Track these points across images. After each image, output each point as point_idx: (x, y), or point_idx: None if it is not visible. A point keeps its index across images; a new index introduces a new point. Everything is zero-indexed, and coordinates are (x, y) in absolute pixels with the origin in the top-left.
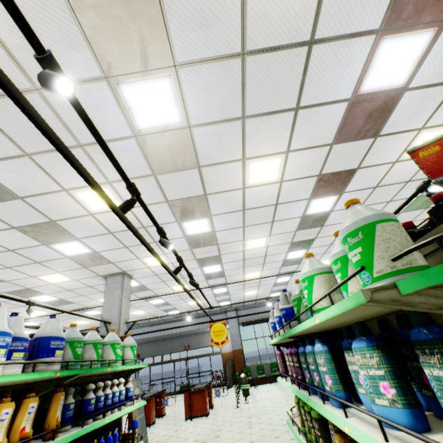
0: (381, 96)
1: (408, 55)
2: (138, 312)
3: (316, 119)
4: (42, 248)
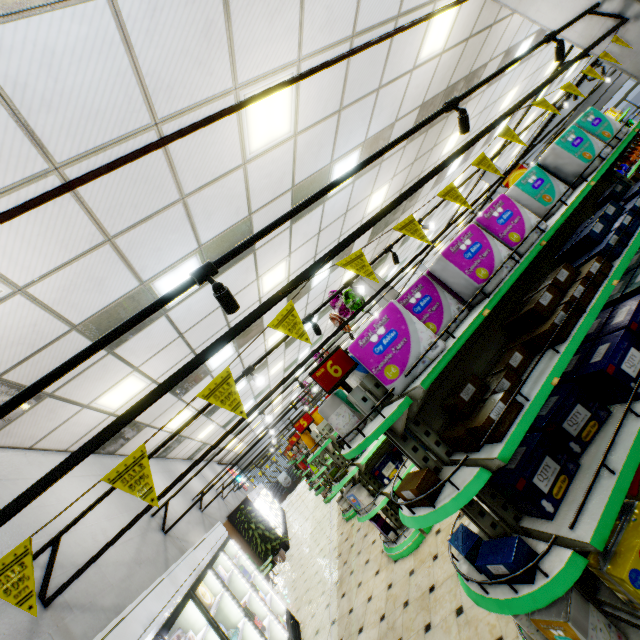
0: (529, 46)
1: (522, 48)
2: (515, 152)
3: (509, 83)
4: (448, 206)
